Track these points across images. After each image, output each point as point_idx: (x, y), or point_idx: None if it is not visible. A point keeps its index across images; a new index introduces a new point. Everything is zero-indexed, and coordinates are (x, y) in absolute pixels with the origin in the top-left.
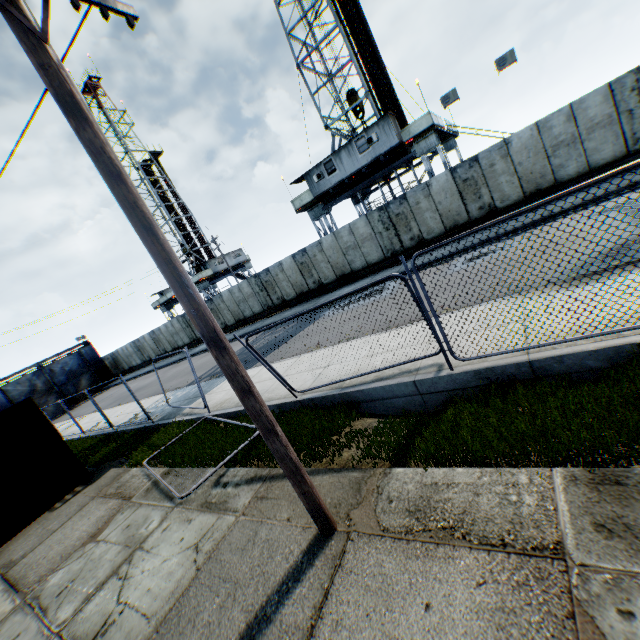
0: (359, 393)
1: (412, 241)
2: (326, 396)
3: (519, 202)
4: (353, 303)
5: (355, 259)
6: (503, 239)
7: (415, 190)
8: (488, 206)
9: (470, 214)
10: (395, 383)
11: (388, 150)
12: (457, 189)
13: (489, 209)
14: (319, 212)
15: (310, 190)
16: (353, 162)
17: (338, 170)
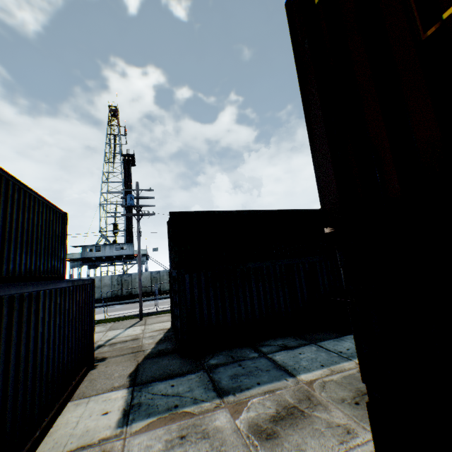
0: (131, 316)
1: (127, 293)
2: (119, 317)
3: (168, 291)
4: (99, 309)
5: (96, 293)
6: (162, 299)
7: (136, 273)
8: (159, 289)
9: (152, 289)
10: (143, 313)
11: (128, 254)
12: (151, 279)
13: (159, 290)
14: (78, 265)
15: (82, 253)
16: (111, 252)
17: (102, 251)
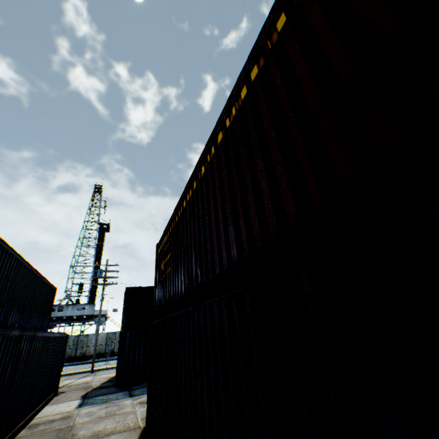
0: (84, 371)
1: (81, 353)
2: (73, 372)
3: None
4: None
5: None
6: (114, 359)
7: (93, 334)
8: (112, 349)
9: (106, 350)
10: (94, 369)
11: (89, 314)
12: (106, 339)
13: (112, 350)
14: None
15: None
16: (73, 312)
17: (64, 311)
